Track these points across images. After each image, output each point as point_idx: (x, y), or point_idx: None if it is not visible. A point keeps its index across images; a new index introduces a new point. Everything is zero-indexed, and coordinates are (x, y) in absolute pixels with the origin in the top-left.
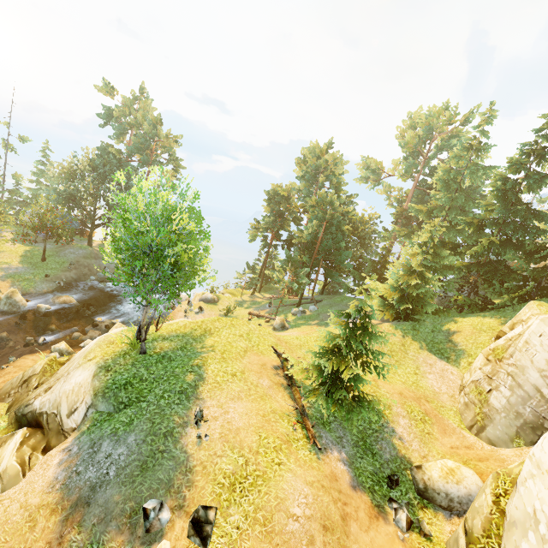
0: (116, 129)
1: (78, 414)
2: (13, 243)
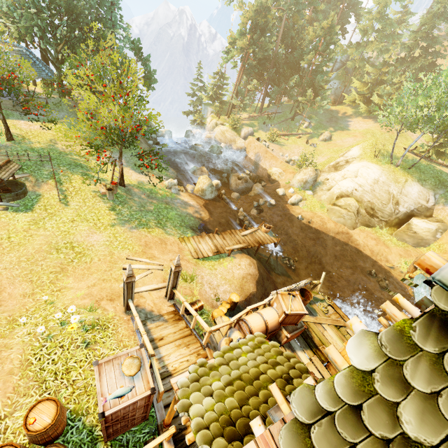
0: None
1: (432, 200)
2: (23, 123)
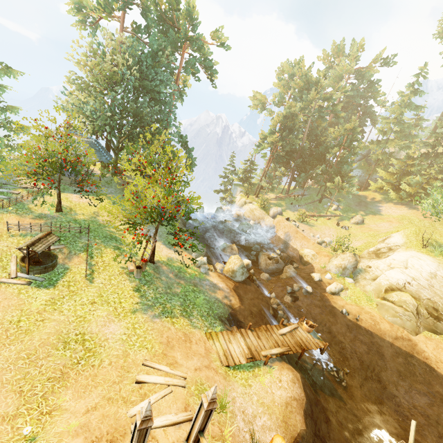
0: None
1: None
2: (75, 196)
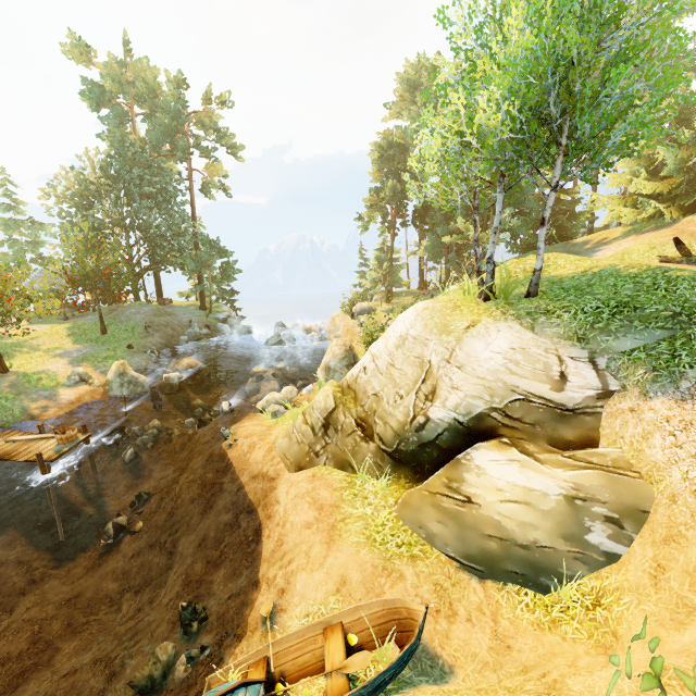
0: (109, 119)
1: (580, 377)
2: (38, 326)
